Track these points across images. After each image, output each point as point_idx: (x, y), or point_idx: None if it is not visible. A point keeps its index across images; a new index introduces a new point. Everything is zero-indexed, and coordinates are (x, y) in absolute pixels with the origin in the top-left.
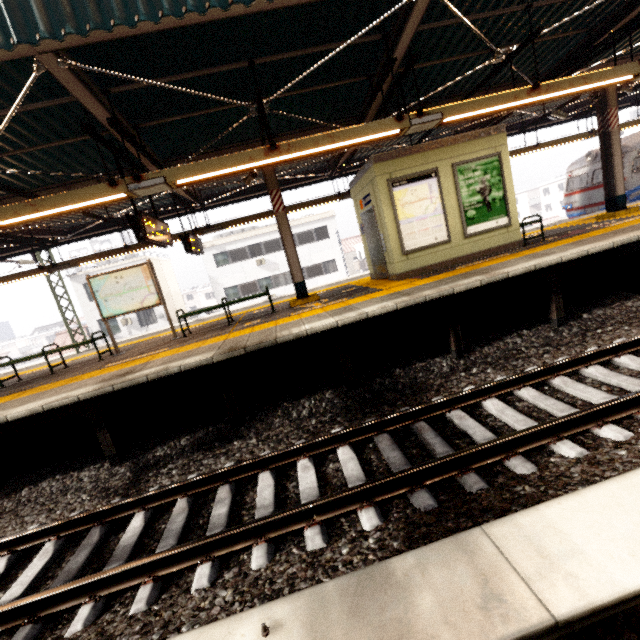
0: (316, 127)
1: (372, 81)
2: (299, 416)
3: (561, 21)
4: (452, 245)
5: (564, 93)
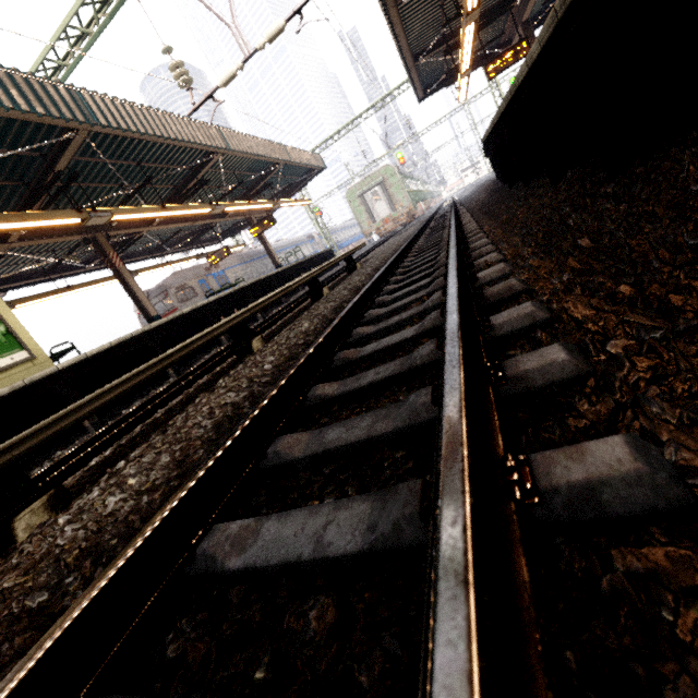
0: None
1: None
2: None
3: None
4: None
5: (8, 228)
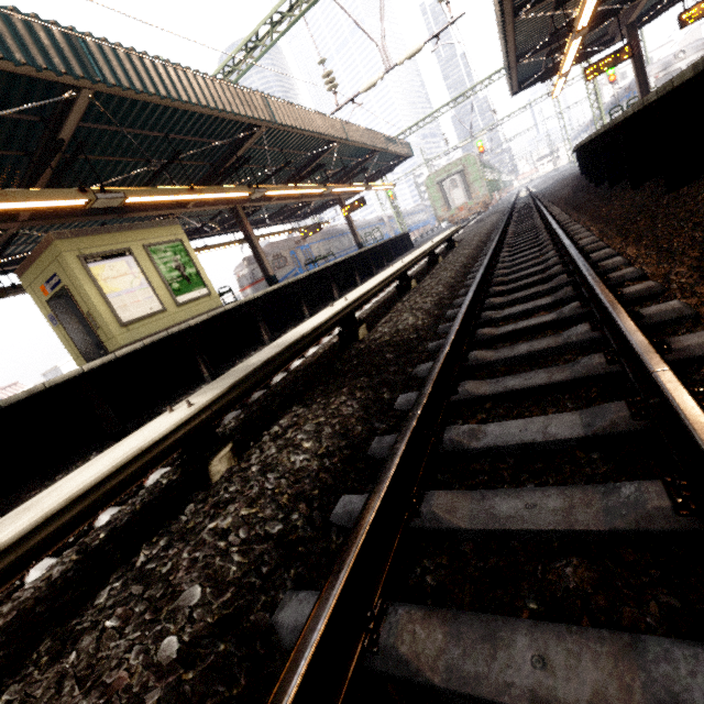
0: None
1: (32, 159)
2: None
3: (192, 152)
4: (169, 313)
5: (212, 197)
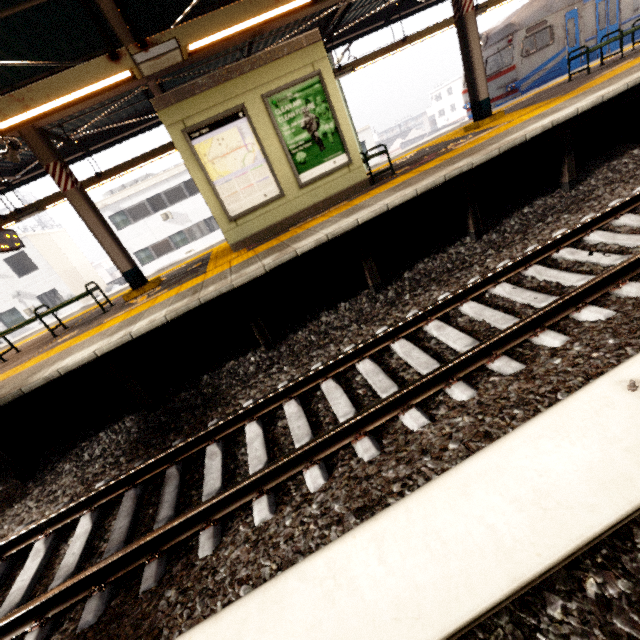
0: (69, 66)
1: None
2: (92, 456)
3: None
4: (287, 199)
5: None
